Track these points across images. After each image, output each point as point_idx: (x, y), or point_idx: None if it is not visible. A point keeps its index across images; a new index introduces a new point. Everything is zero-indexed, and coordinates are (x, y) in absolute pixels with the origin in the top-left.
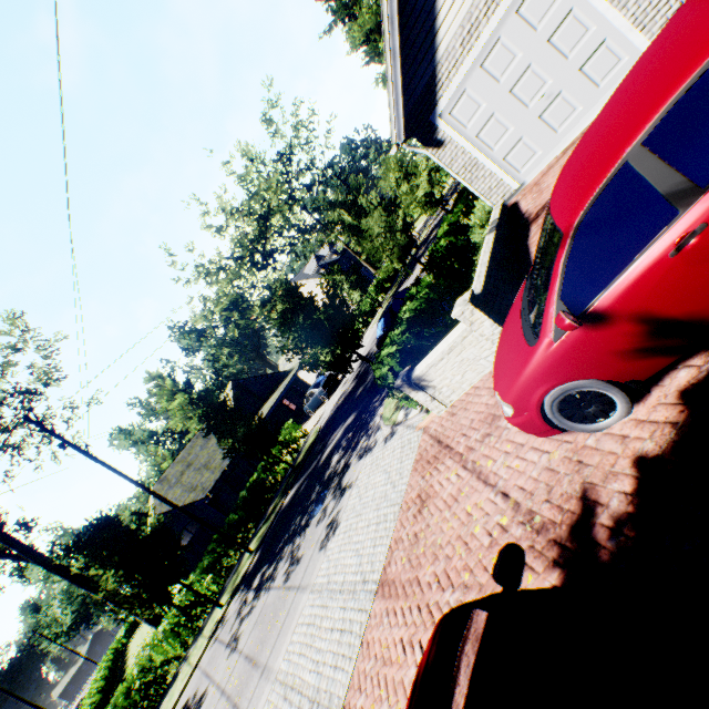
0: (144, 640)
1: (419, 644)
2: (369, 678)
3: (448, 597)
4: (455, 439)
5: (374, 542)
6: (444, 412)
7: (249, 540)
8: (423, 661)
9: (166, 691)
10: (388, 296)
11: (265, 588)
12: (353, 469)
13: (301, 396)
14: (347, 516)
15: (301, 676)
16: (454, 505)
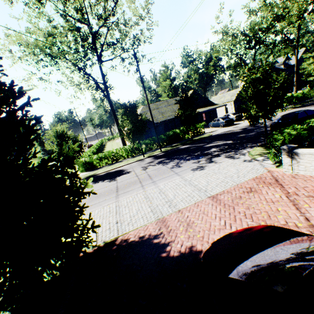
0: (112, 145)
1: (224, 220)
2: (194, 212)
3: (247, 221)
4: (288, 186)
5: (217, 185)
6: (288, 173)
7: (161, 147)
8: (257, 228)
9: (118, 162)
10: (290, 106)
11: (162, 164)
12: (221, 158)
13: (210, 117)
14: (208, 170)
15: (168, 193)
16: (270, 203)
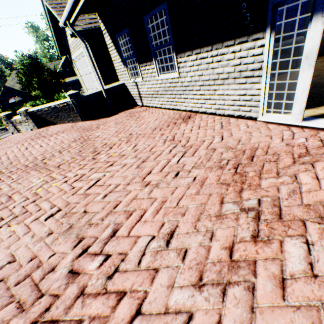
0: None
1: None
2: None
3: None
4: None
5: None
6: None
7: None
8: None
9: None
10: None
11: None
12: None
13: None
14: None
15: None
16: None
